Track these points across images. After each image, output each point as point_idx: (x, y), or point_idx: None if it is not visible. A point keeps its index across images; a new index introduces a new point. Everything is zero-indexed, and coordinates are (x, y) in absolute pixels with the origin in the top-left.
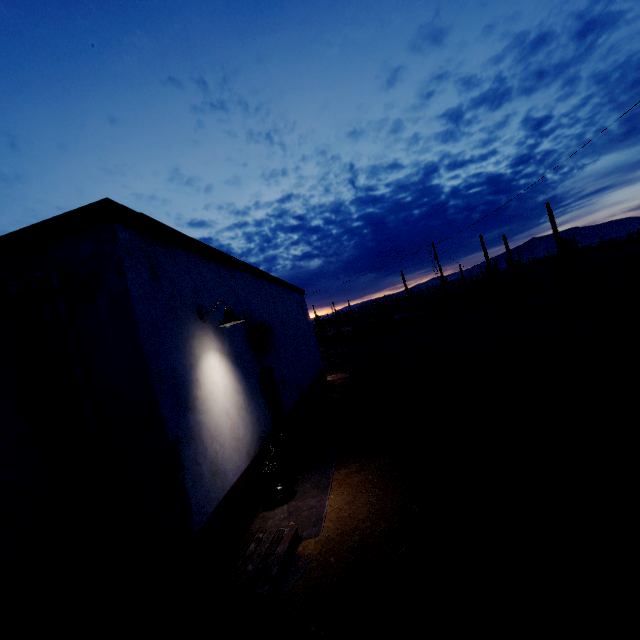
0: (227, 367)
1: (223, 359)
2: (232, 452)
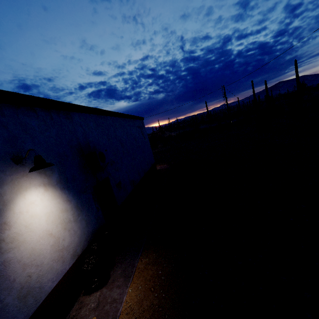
0: (53, 195)
1: (48, 190)
2: (53, 263)
